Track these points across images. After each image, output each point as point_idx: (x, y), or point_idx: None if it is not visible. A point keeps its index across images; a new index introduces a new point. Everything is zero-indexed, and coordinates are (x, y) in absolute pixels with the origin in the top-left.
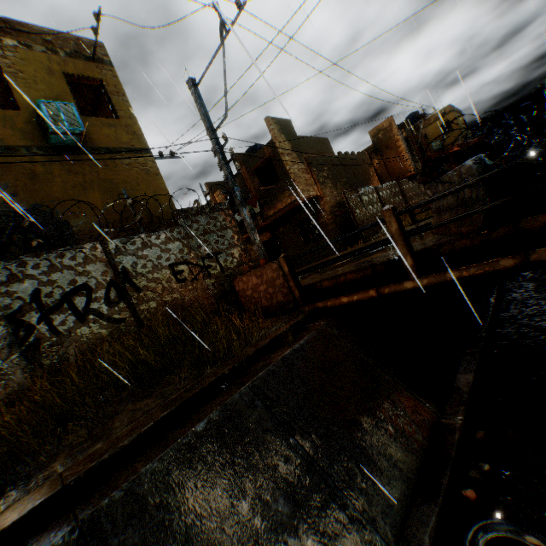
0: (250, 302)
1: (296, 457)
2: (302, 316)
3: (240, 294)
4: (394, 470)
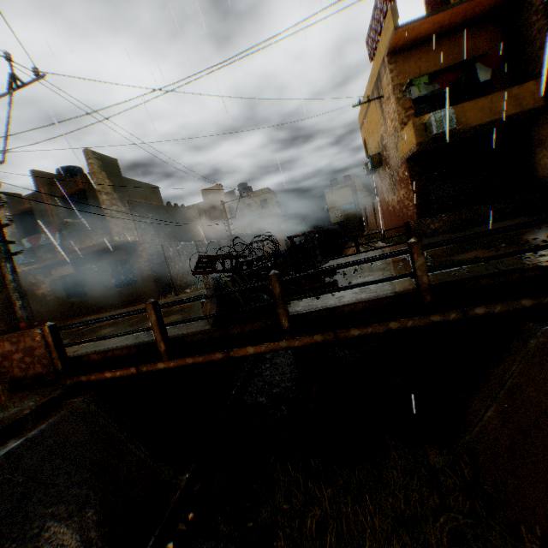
0: None
1: None
2: (61, 390)
3: None
4: (108, 547)
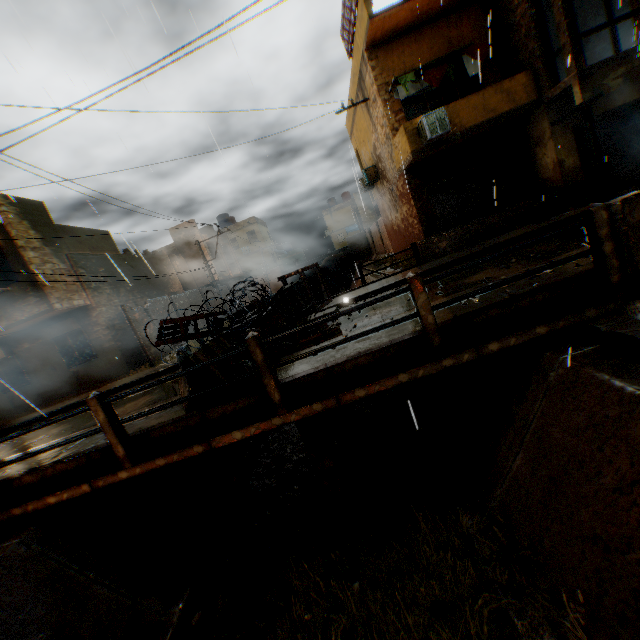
0: None
1: None
2: None
3: None
4: None
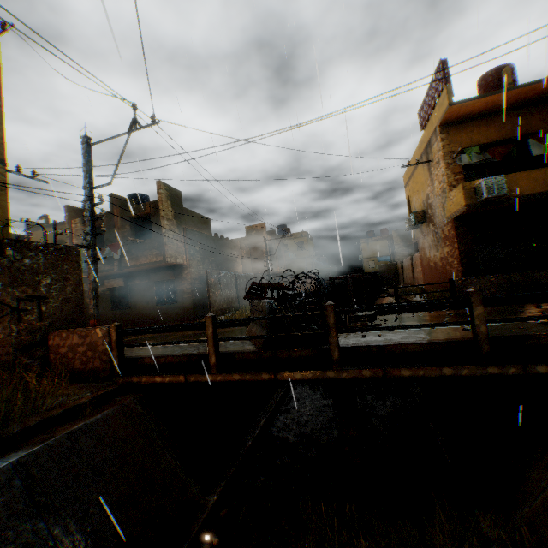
0: (62, 360)
1: (38, 543)
2: (113, 387)
3: (52, 349)
4: None
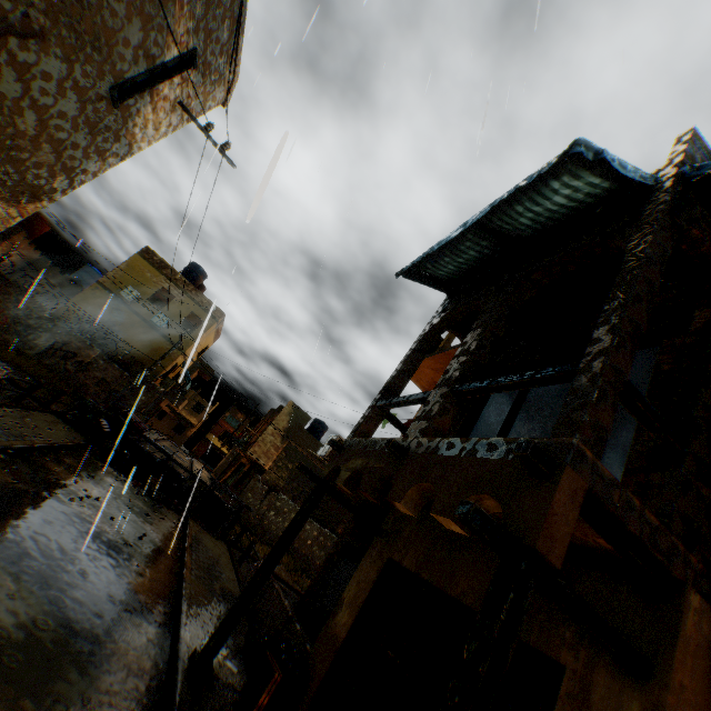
0: None
1: None
2: None
3: None
4: None
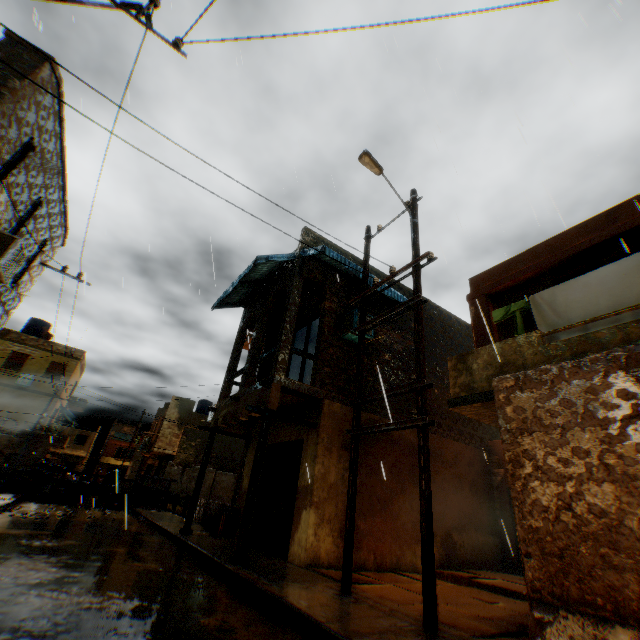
0: None
1: None
2: None
3: None
4: None
